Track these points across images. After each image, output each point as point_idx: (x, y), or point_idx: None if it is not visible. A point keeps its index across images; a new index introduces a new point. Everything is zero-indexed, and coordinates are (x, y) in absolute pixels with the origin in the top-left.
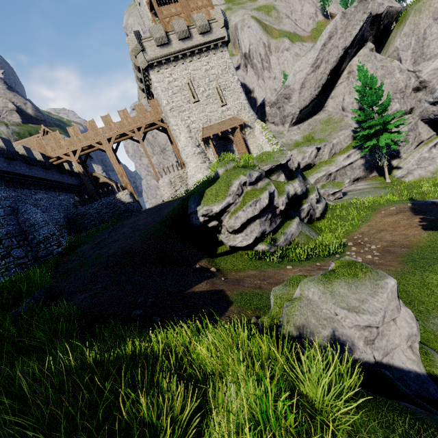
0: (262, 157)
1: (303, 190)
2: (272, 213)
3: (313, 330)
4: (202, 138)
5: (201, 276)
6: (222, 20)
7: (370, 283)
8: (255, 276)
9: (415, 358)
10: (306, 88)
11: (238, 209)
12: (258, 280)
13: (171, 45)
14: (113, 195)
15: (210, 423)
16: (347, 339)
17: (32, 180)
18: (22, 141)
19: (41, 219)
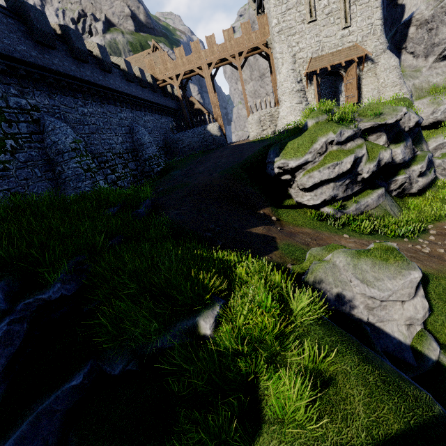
0: (367, 110)
1: (405, 158)
2: (352, 179)
3: (328, 285)
4: (306, 72)
5: (261, 222)
6: None
7: (395, 269)
8: (309, 235)
9: (406, 333)
10: None
11: (314, 169)
12: (309, 239)
13: None
14: (204, 125)
15: (234, 300)
16: (351, 299)
17: (143, 102)
18: (135, 56)
19: (148, 140)
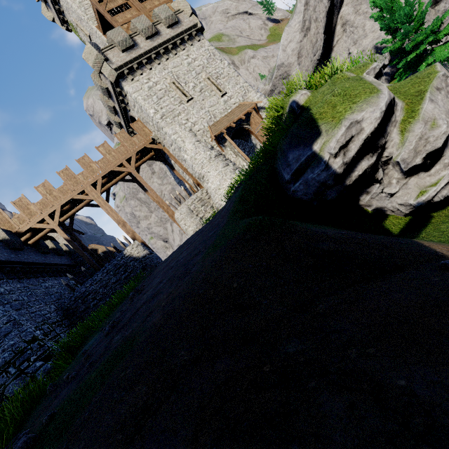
0: None
1: None
2: None
3: None
4: (213, 136)
5: None
6: (187, 7)
7: None
8: None
9: None
10: (304, 56)
11: (413, 107)
12: None
13: (138, 47)
14: (119, 254)
15: None
16: None
17: None
18: None
19: (3, 319)
